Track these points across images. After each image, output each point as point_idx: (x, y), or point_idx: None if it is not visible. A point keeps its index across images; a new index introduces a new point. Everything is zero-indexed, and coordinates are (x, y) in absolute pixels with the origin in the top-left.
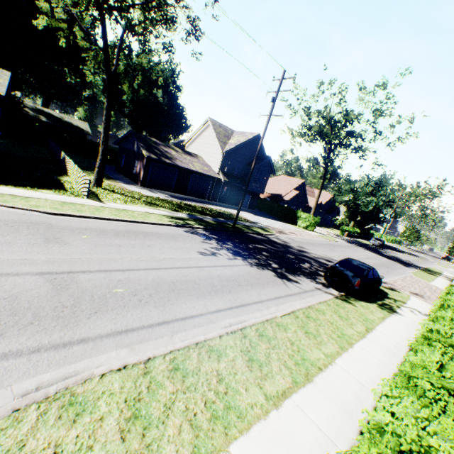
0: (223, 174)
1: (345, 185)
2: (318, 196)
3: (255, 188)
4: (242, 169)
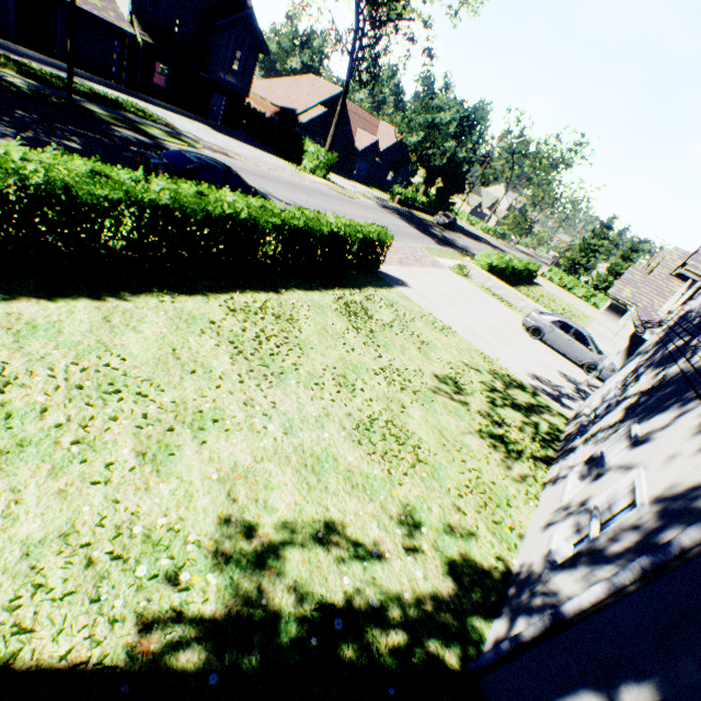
0: (142, 26)
1: (421, 116)
2: (339, 113)
3: (239, 85)
4: (193, 28)
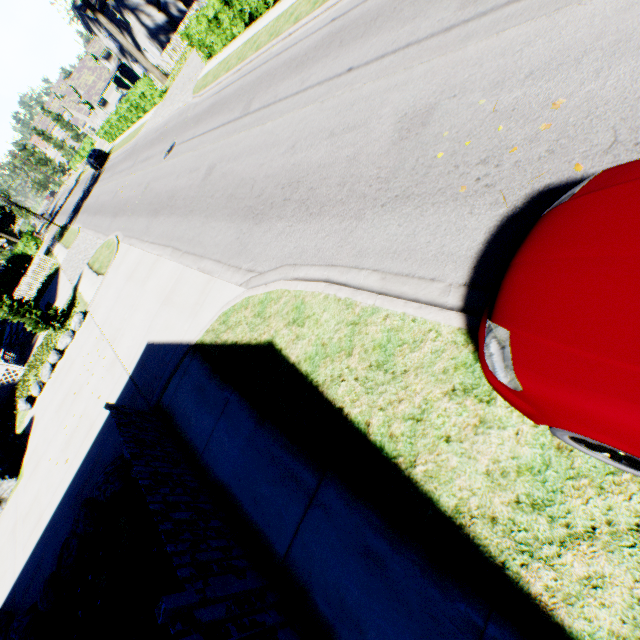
0: None
1: None
2: None
3: None
4: None
